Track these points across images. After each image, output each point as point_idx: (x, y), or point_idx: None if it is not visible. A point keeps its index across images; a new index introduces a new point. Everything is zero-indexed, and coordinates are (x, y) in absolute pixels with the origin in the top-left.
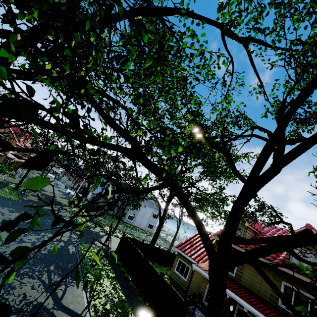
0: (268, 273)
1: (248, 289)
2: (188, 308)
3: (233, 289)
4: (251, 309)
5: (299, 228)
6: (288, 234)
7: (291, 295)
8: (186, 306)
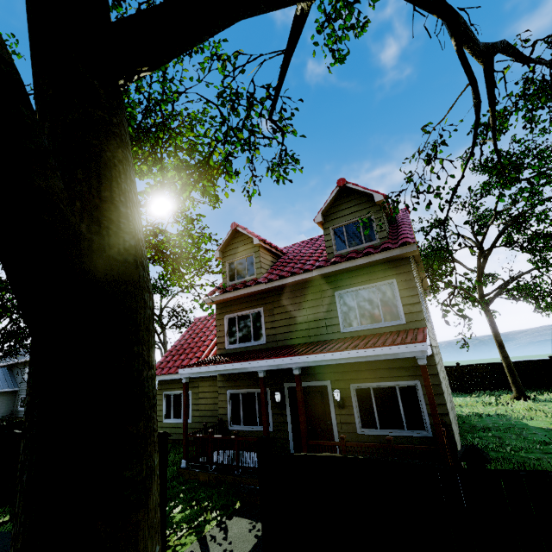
0: (312, 296)
1: (293, 344)
2: (200, 461)
3: (265, 356)
4: (304, 360)
5: (331, 194)
6: (319, 214)
7: (353, 304)
8: (164, 451)
